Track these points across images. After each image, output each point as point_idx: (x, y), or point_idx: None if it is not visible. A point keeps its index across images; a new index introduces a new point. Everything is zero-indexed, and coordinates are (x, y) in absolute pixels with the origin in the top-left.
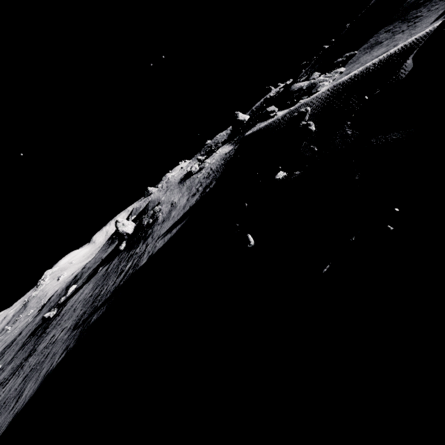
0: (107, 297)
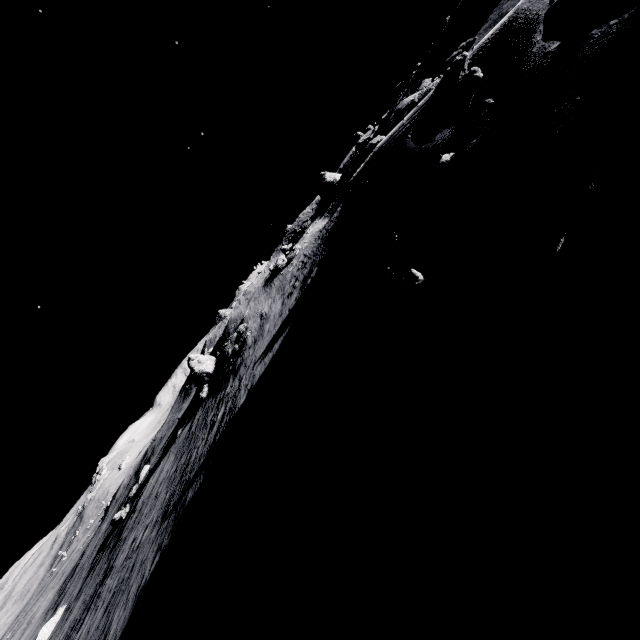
0: (201, 462)
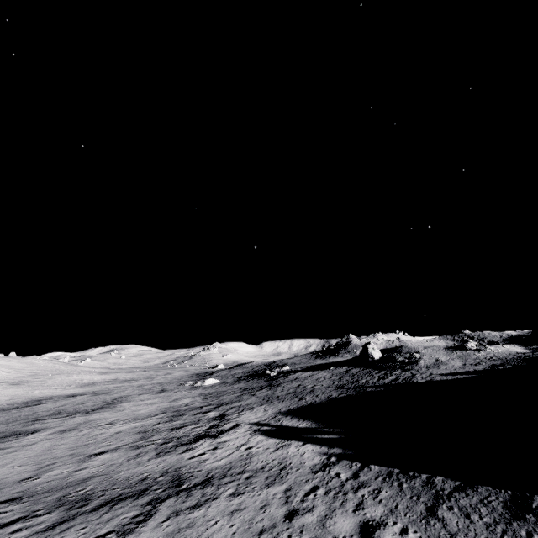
0: (377, 384)
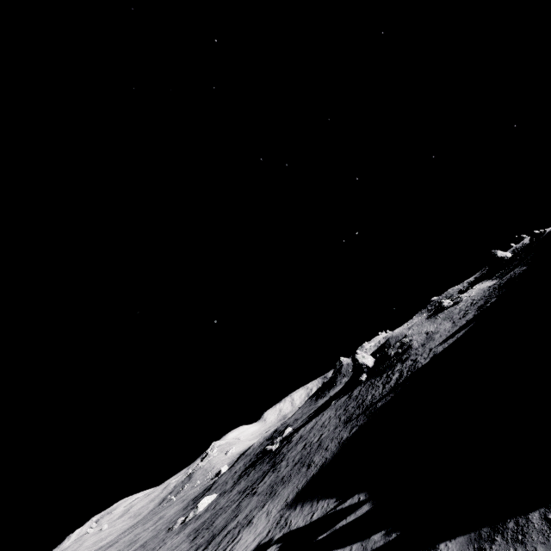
0: (384, 393)
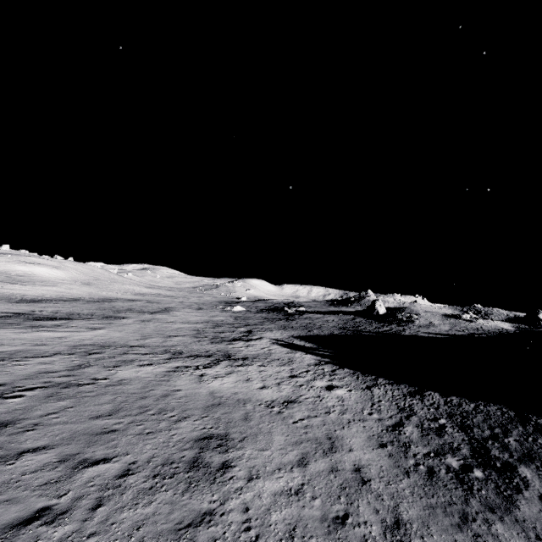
0: (372, 331)
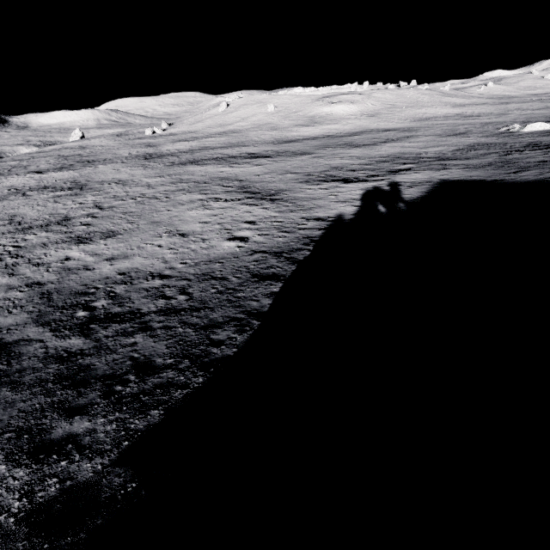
0: None
